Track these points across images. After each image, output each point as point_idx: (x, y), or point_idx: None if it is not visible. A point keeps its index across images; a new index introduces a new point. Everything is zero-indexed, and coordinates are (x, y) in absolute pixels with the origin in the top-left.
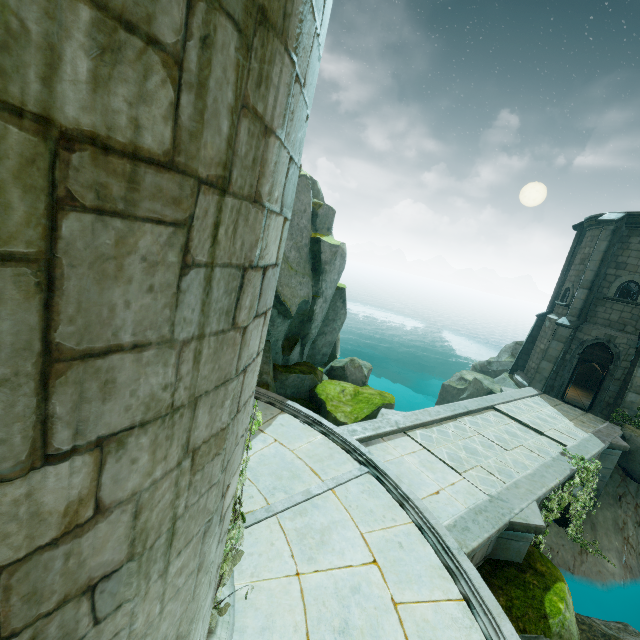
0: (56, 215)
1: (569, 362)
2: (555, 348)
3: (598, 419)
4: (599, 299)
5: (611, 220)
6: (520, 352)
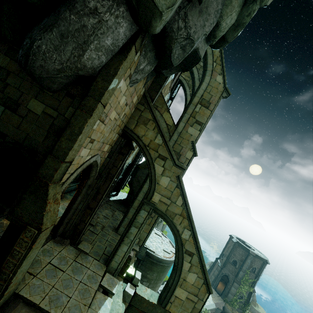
0: (158, 287)
1: (218, 278)
2: (216, 272)
3: (221, 299)
4: (228, 262)
5: (233, 241)
6: (209, 268)
